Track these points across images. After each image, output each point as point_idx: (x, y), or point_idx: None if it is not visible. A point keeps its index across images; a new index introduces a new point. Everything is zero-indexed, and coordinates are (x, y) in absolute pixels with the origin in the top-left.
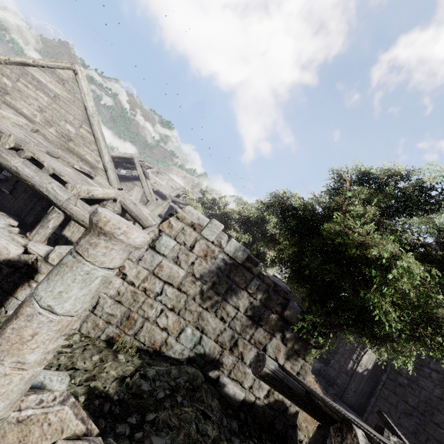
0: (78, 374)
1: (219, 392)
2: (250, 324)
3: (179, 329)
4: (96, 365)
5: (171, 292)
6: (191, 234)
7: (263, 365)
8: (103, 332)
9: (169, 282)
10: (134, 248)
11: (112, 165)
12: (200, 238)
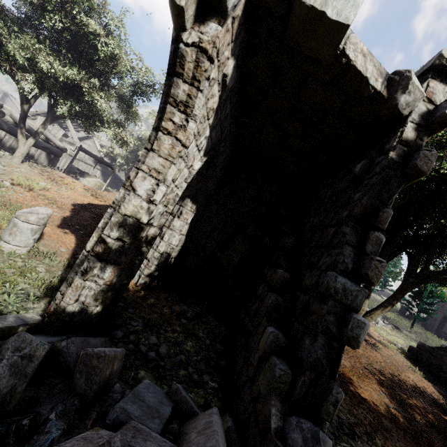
0: None
1: None
2: None
3: None
4: None
5: None
6: None
7: None
8: None
9: None
10: None
11: None
12: None
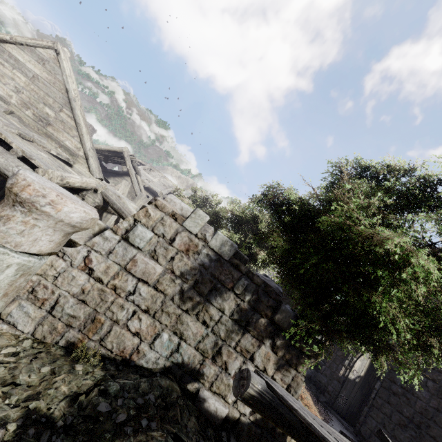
0: (17, 391)
1: (198, 408)
2: (237, 329)
3: (153, 335)
4: (45, 378)
5: (145, 291)
6: (172, 225)
7: (247, 384)
8: (62, 337)
9: (144, 280)
10: (69, 226)
11: (94, 153)
12: (181, 230)
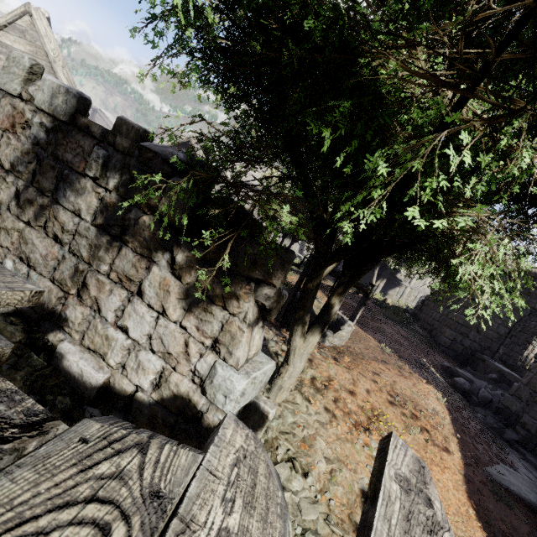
0: None
1: (56, 367)
2: (105, 242)
3: None
4: None
5: None
6: None
7: None
8: None
9: None
10: None
11: None
12: (0, 96)
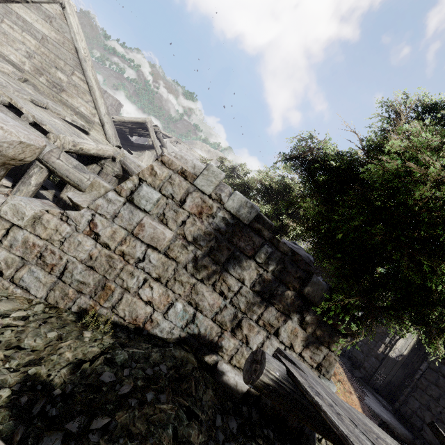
0: (20, 355)
1: (216, 380)
2: (259, 301)
3: (167, 304)
4: (50, 344)
5: (155, 258)
6: (181, 184)
7: (260, 370)
8: (74, 303)
9: (153, 246)
10: None
11: (110, 119)
12: (192, 190)
